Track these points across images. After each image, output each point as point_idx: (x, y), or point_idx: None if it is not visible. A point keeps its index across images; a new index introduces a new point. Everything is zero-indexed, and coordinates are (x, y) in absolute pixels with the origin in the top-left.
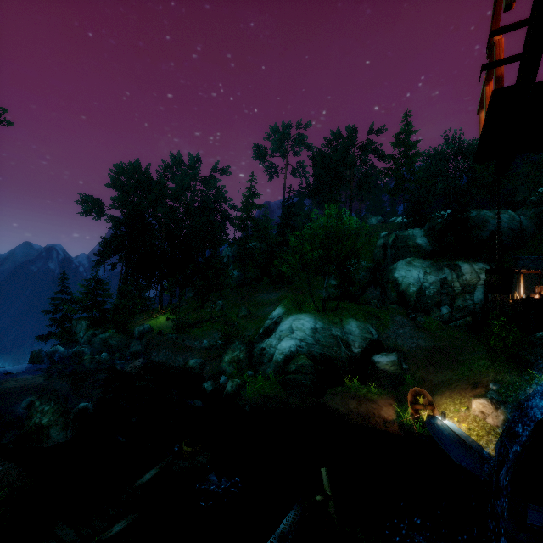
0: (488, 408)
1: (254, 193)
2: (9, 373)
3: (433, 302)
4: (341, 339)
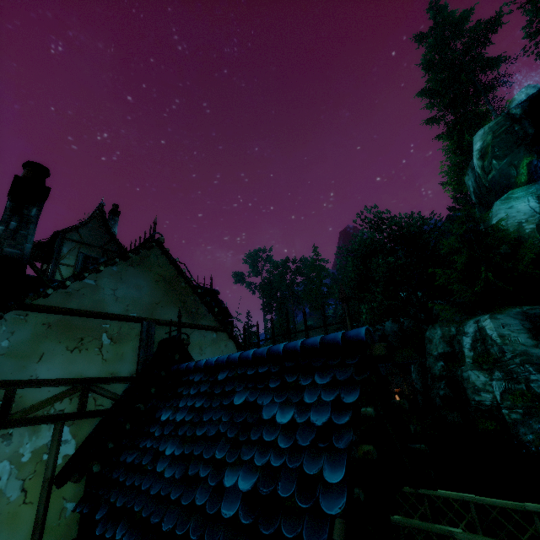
0: None
1: None
2: None
3: None
4: None
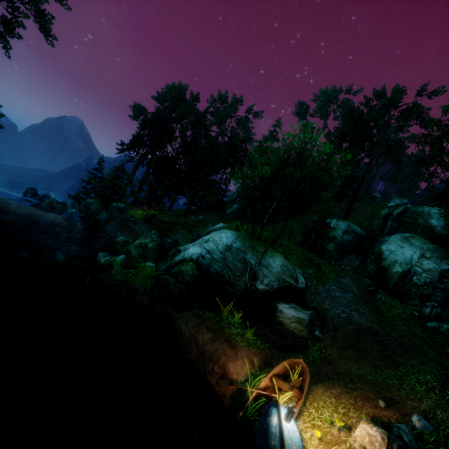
0: None
1: (274, 137)
2: None
3: (419, 293)
4: (251, 268)
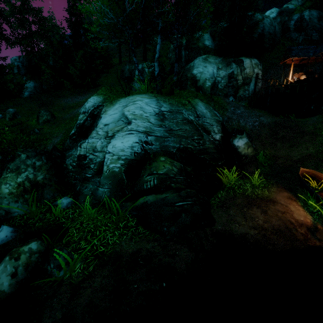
0: None
1: None
2: None
3: (223, 94)
4: (198, 125)
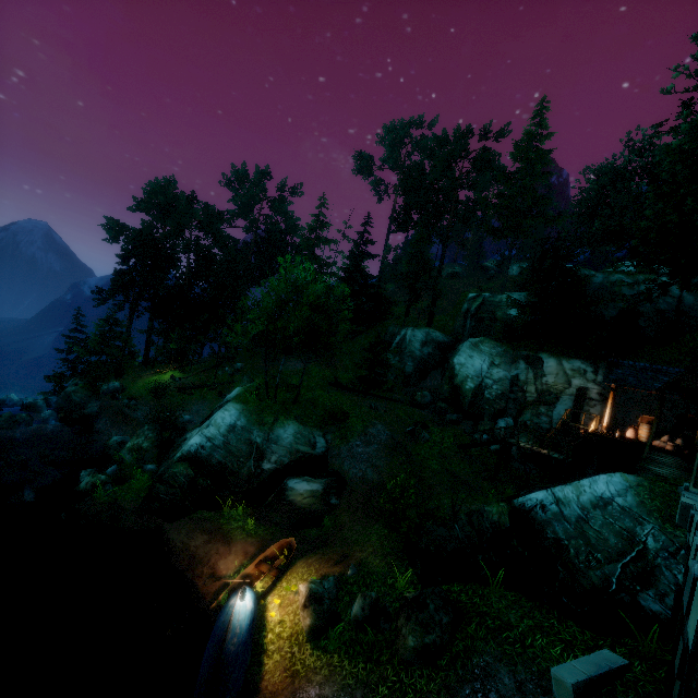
0: (300, 602)
1: (322, 223)
2: None
3: (493, 409)
4: (257, 448)
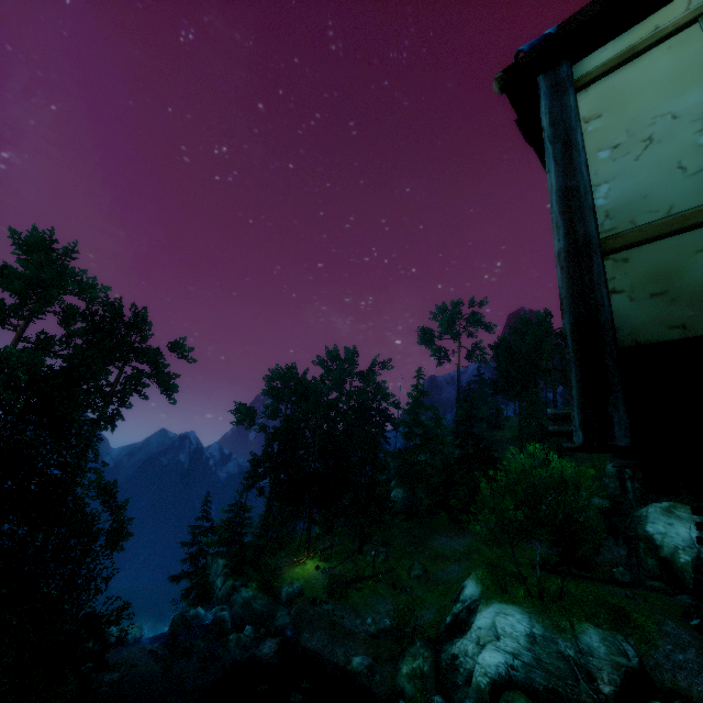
0: None
1: (422, 392)
2: (153, 651)
3: None
4: (577, 663)
